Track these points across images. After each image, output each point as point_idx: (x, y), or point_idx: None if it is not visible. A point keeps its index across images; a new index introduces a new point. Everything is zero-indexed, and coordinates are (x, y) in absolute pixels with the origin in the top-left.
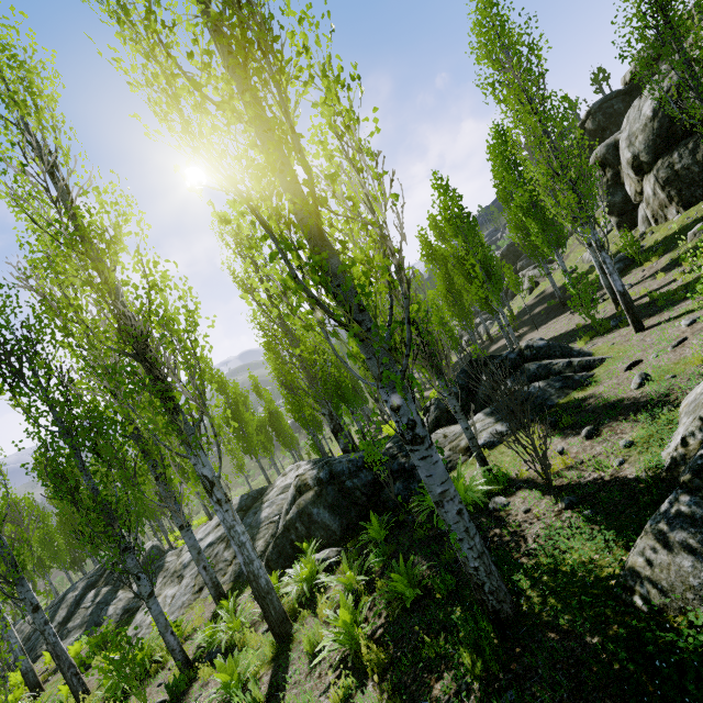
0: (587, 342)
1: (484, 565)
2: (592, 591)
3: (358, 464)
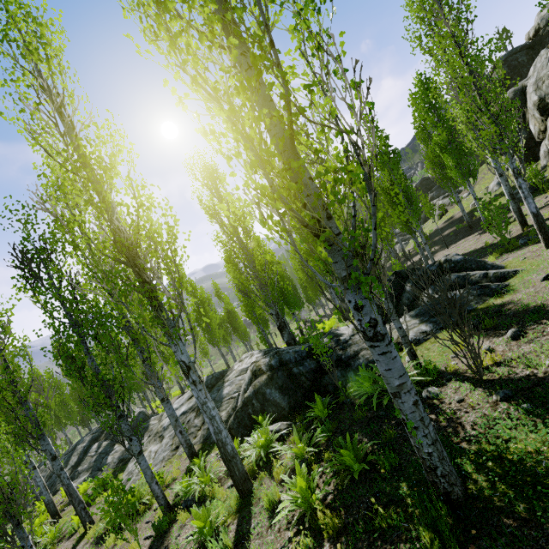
0: (497, 257)
1: (438, 451)
2: (545, 482)
3: (303, 354)
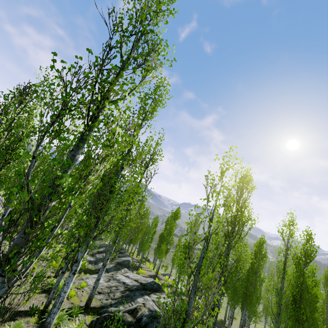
0: None
1: None
2: None
3: None
